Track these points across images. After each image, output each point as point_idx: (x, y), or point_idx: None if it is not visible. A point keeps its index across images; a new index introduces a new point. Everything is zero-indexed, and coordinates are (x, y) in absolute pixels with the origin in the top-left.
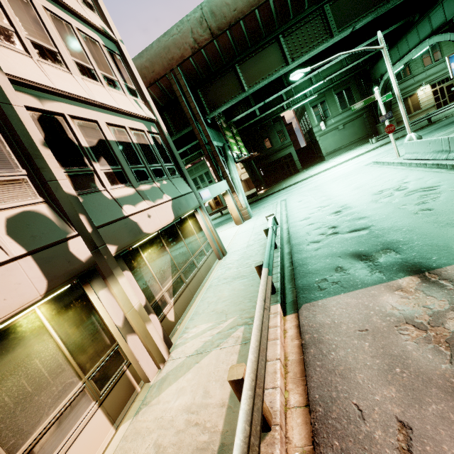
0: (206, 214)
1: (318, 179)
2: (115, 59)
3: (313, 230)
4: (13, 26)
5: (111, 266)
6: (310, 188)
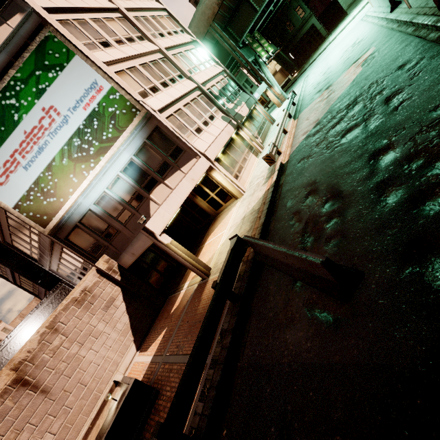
0: (260, 105)
1: (331, 46)
2: (200, 51)
3: (312, 89)
4: (189, 67)
5: (241, 126)
6: (323, 58)
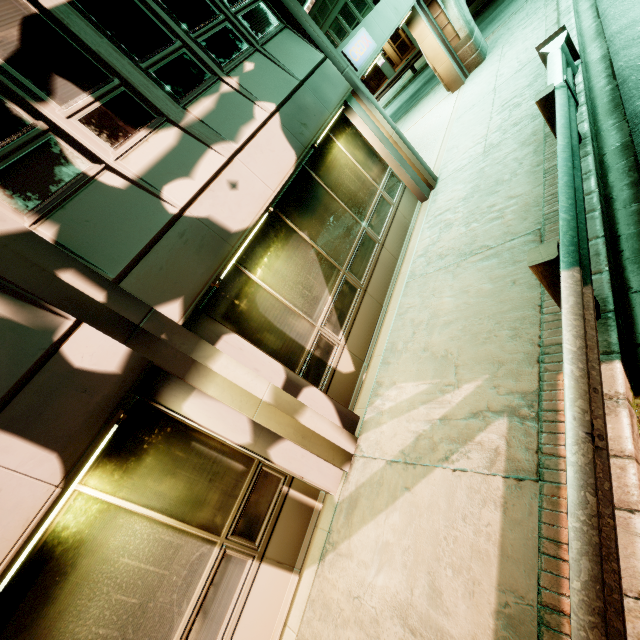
0: (371, 106)
1: None
2: None
3: None
4: None
5: (185, 348)
6: None
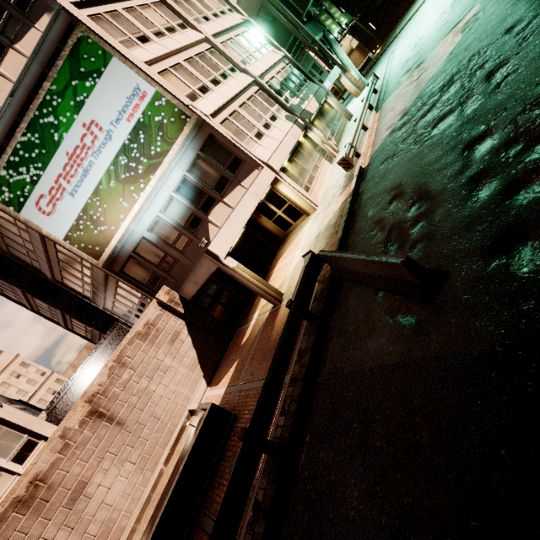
0: (332, 97)
1: (425, 7)
2: (254, 33)
3: (398, 69)
4: (242, 57)
5: (310, 126)
6: (414, 25)
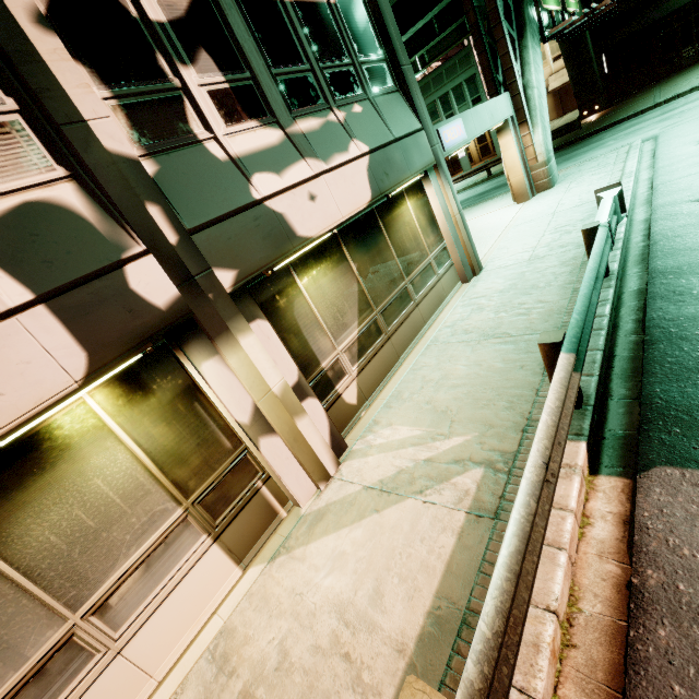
0: (447, 184)
1: None
2: None
3: None
4: None
5: (224, 314)
6: None
